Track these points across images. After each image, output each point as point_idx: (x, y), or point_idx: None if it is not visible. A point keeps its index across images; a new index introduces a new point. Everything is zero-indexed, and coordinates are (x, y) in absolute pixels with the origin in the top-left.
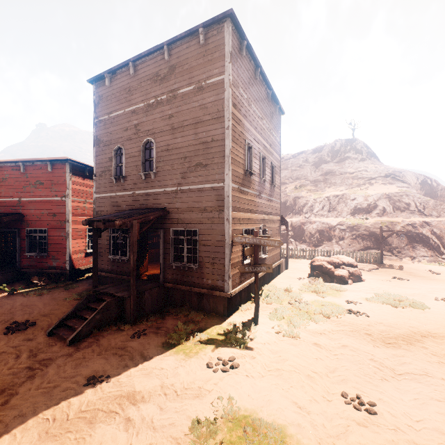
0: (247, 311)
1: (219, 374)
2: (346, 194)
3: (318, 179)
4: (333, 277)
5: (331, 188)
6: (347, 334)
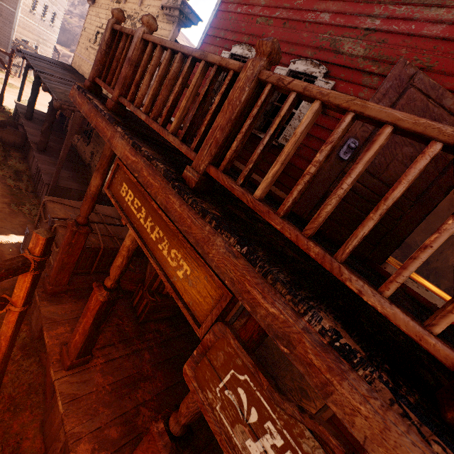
0: (16, 75)
1: (1, 76)
2: None
3: None
4: None
5: None
6: None
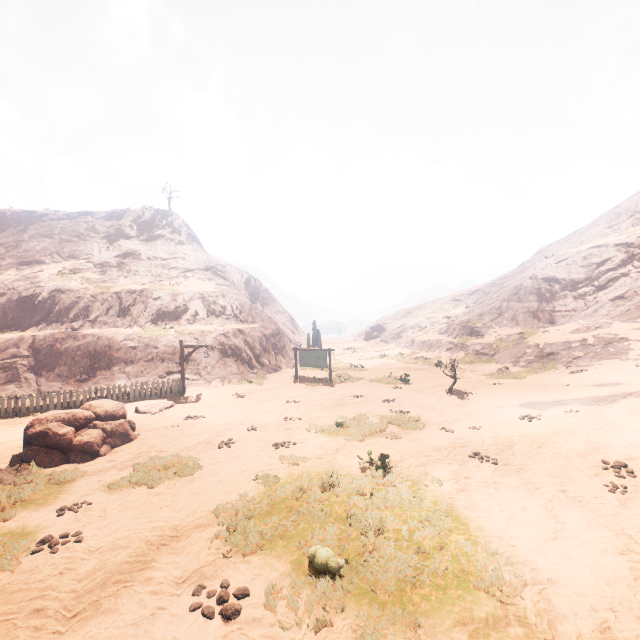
0: None
1: None
2: (148, 290)
3: (109, 261)
4: (71, 450)
5: (129, 278)
6: None
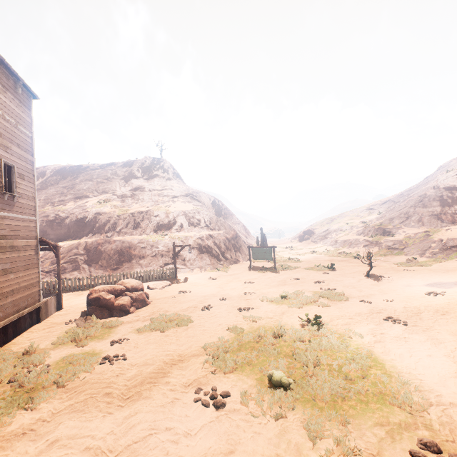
0: None
1: None
2: (151, 210)
3: (126, 194)
4: (113, 309)
5: (138, 204)
6: (75, 409)
